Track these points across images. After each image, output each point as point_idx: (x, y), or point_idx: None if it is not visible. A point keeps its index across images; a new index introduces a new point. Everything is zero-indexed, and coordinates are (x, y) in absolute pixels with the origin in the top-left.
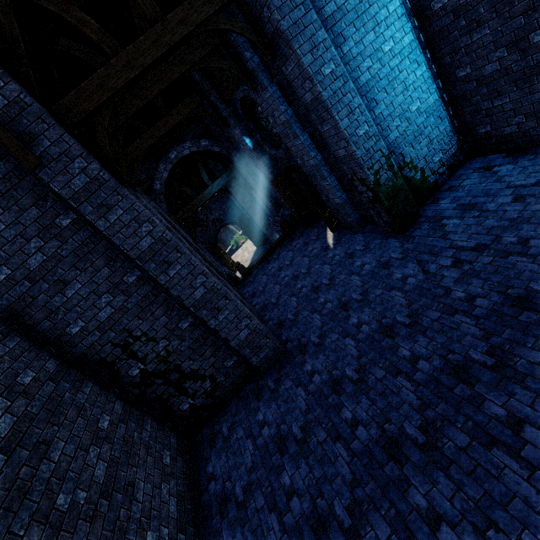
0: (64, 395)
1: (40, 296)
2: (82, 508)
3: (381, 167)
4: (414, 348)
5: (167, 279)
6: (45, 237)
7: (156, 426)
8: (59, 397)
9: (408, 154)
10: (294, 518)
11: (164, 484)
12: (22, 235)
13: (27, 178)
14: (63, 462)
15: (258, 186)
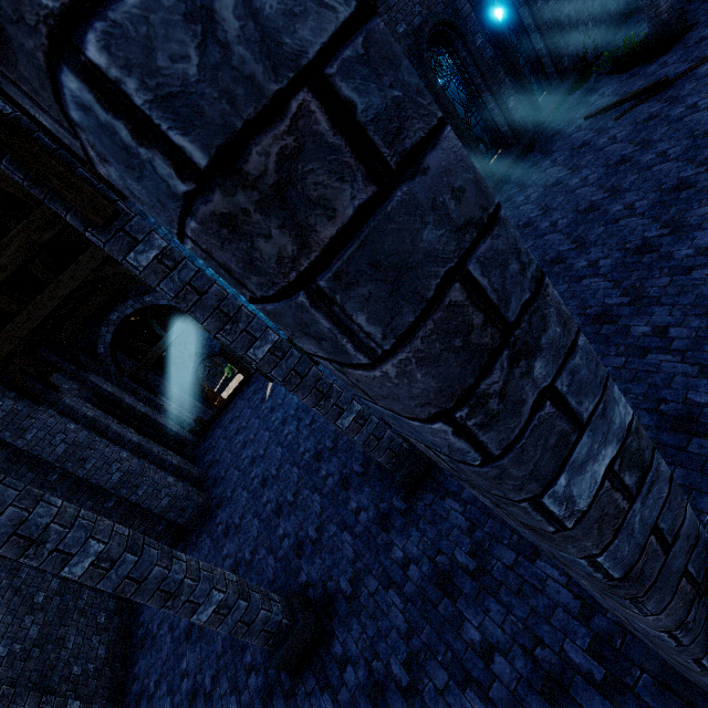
0: (2, 582)
1: None
2: (18, 654)
3: None
4: (269, 495)
5: (85, 472)
6: None
7: (94, 595)
8: None
9: None
10: (179, 631)
11: (96, 636)
12: None
13: None
14: (3, 628)
15: None
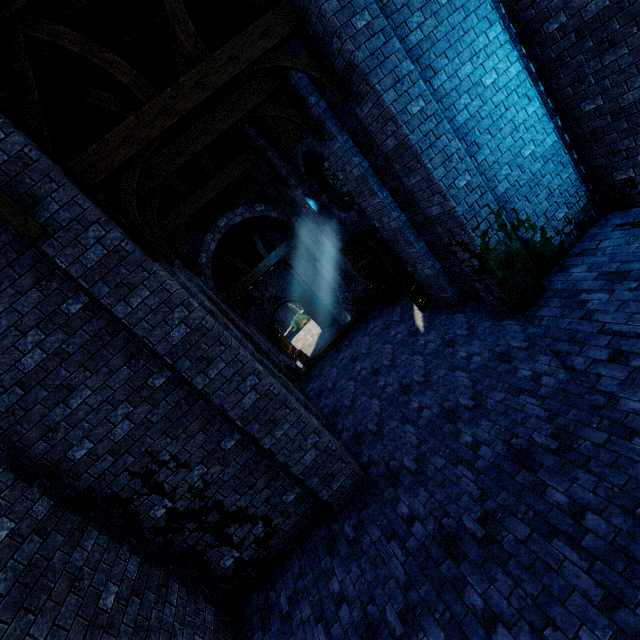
0: (53, 556)
1: (34, 408)
2: None
3: (490, 227)
4: (573, 491)
5: (206, 382)
6: (46, 328)
7: (185, 594)
8: (45, 561)
9: (523, 210)
10: None
11: None
12: (17, 326)
13: (28, 252)
14: None
15: (324, 257)
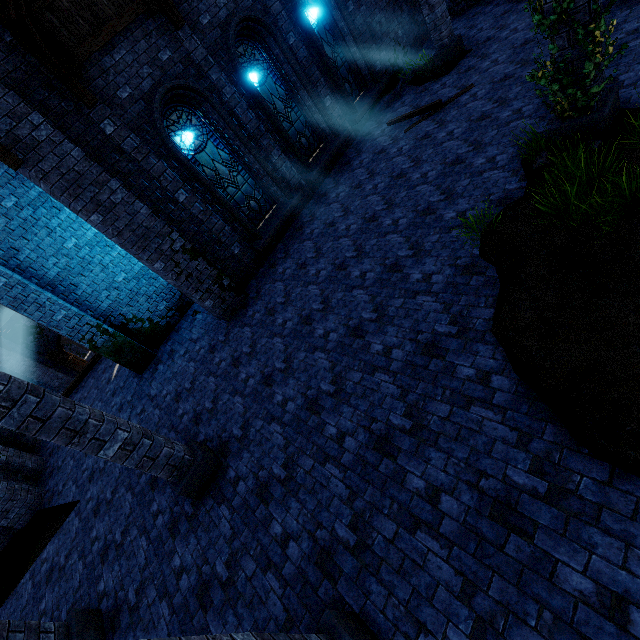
0: None
1: None
2: None
3: (95, 335)
4: (93, 491)
5: None
6: None
7: None
8: None
9: (129, 312)
10: None
11: None
12: None
13: None
14: None
15: None
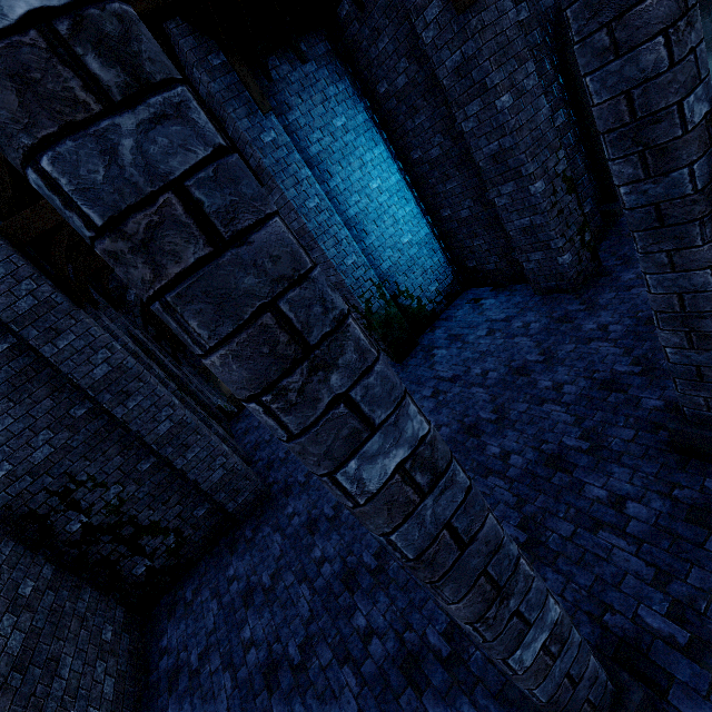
0: None
1: None
2: None
3: (373, 296)
4: None
5: (125, 412)
6: None
7: (98, 596)
8: None
9: (403, 283)
10: (248, 670)
11: (101, 662)
12: None
13: None
14: None
15: None
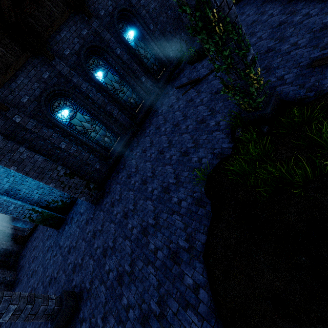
0: None
1: None
2: None
3: (31, 214)
4: None
5: None
6: None
7: None
8: None
9: (50, 199)
10: None
11: None
12: None
13: None
14: None
15: None
